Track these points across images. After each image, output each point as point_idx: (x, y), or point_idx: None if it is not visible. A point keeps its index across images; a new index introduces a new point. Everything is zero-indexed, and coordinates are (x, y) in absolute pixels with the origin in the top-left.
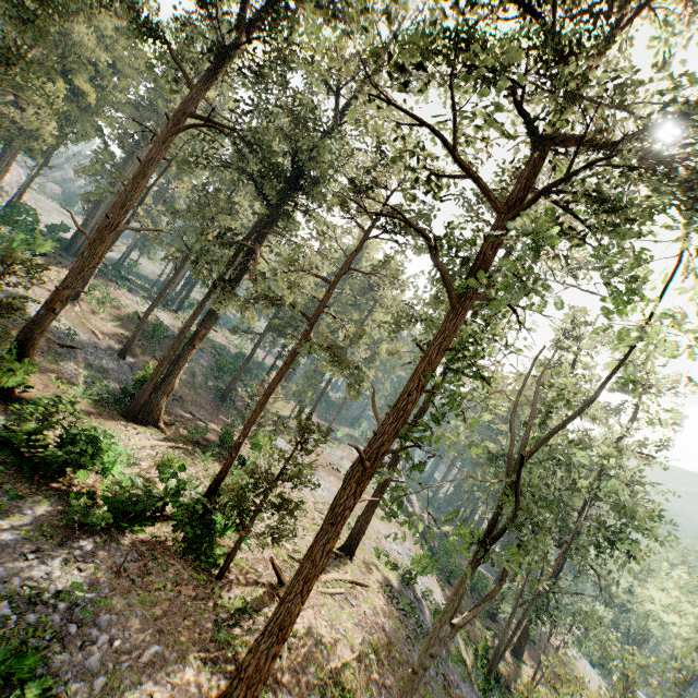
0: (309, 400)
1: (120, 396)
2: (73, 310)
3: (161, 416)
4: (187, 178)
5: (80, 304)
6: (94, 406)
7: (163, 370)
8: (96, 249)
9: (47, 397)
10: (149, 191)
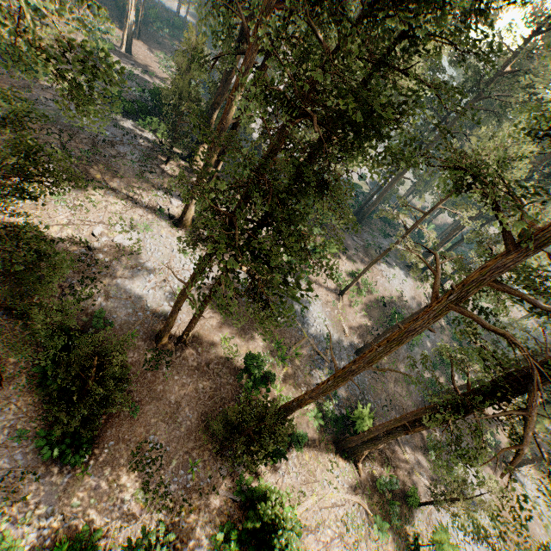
0: (539, 430)
1: (341, 409)
2: (336, 306)
3: (361, 458)
4: (485, 126)
5: (342, 299)
6: (318, 432)
7: (372, 435)
8: (338, 382)
9: (275, 492)
10: (426, 216)
